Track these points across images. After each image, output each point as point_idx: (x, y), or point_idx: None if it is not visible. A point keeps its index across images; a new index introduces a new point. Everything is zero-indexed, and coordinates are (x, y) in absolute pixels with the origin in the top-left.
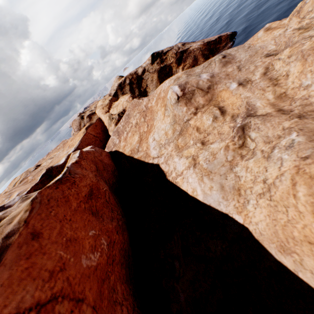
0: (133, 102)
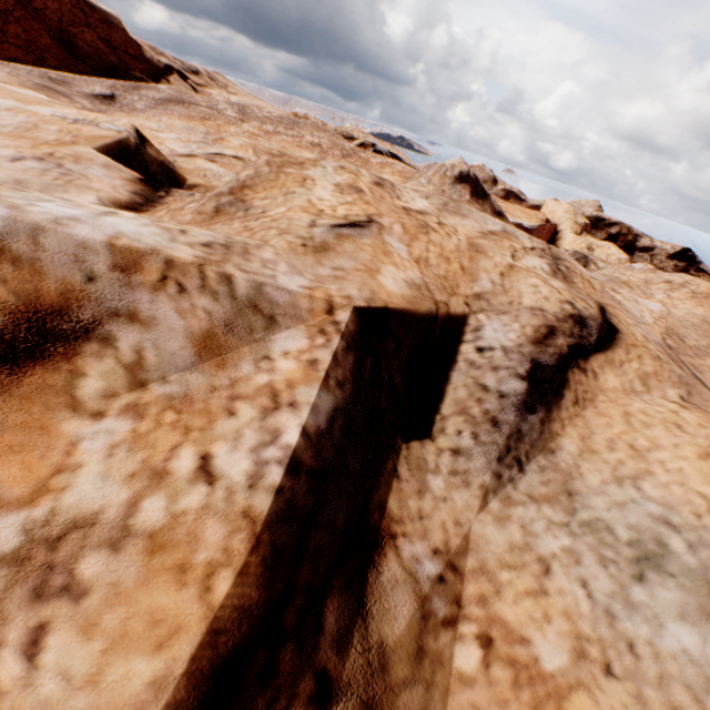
0: None
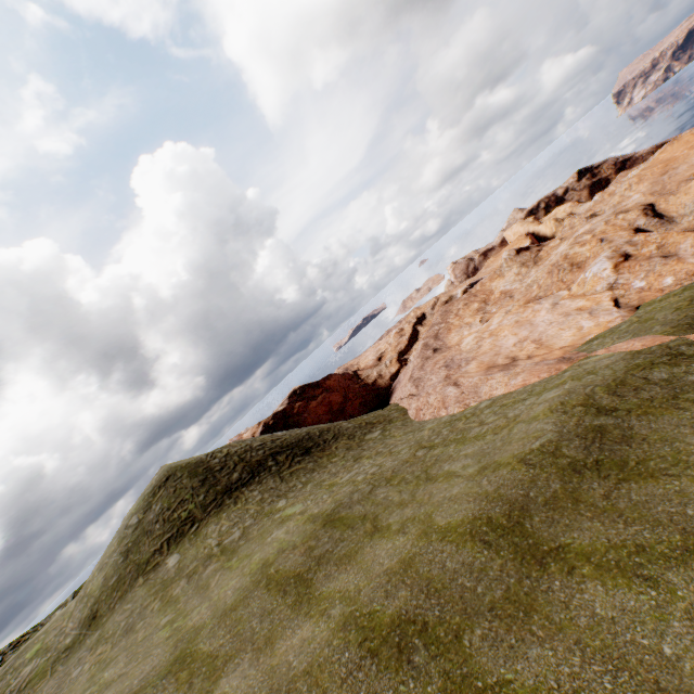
0: (622, 174)
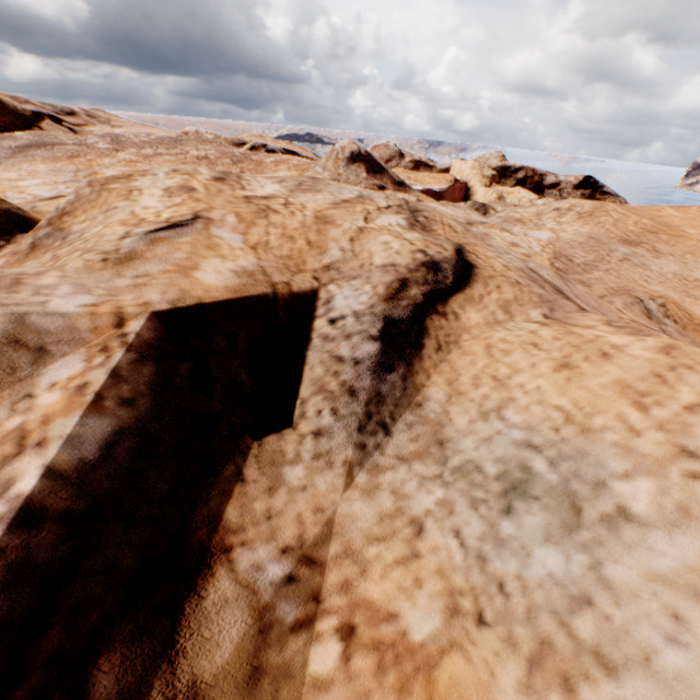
0: None
